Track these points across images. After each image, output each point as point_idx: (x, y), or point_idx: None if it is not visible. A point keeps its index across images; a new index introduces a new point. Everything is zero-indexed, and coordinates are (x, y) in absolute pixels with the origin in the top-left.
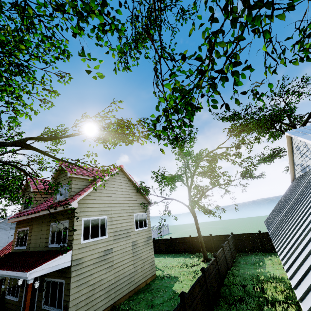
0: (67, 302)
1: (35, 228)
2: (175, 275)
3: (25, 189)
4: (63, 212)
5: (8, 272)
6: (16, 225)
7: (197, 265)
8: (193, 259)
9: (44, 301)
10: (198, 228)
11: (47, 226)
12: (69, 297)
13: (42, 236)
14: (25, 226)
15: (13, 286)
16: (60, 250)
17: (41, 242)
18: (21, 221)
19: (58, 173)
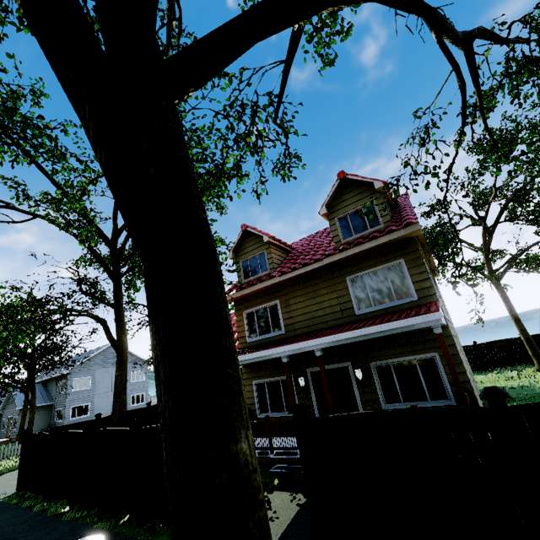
0: (464, 383)
1: (299, 297)
2: (518, 386)
3: (238, 247)
4: (378, 252)
5: (360, 331)
6: (236, 306)
7: (535, 375)
8: (506, 374)
9: (383, 398)
10: (518, 316)
11: (337, 284)
12: (466, 375)
13: (327, 303)
14: (263, 301)
15: (273, 397)
16: (405, 309)
17: (327, 313)
18: (247, 297)
19: (333, 195)
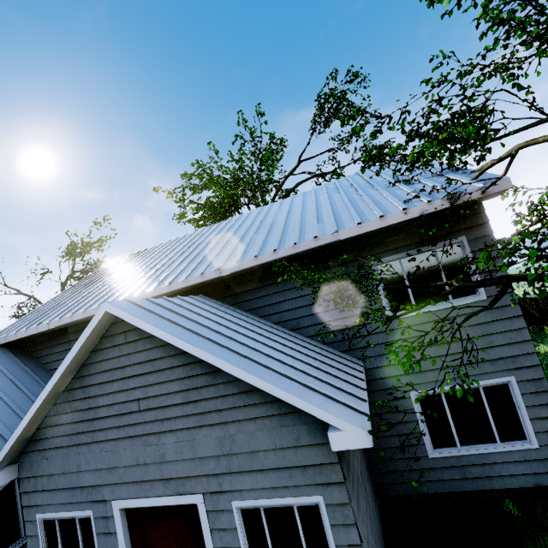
0: None
1: None
2: None
3: None
4: None
5: None
6: None
7: None
8: None
9: None
10: None
11: None
12: None
13: None
14: None
15: None
16: None
17: None
18: None
19: None
